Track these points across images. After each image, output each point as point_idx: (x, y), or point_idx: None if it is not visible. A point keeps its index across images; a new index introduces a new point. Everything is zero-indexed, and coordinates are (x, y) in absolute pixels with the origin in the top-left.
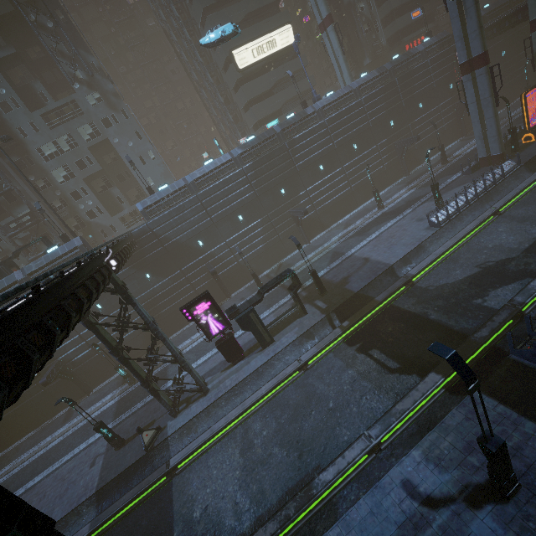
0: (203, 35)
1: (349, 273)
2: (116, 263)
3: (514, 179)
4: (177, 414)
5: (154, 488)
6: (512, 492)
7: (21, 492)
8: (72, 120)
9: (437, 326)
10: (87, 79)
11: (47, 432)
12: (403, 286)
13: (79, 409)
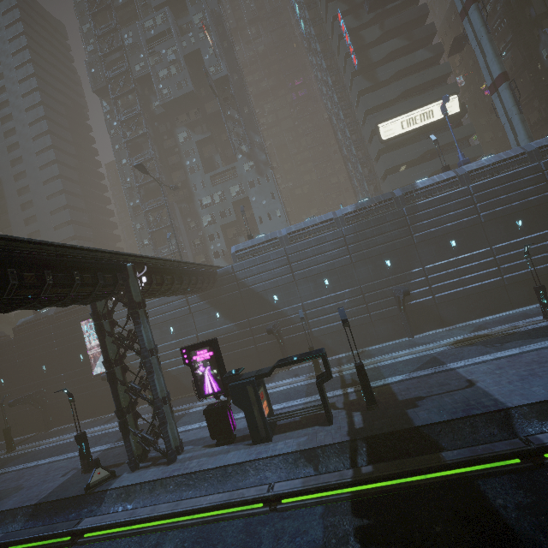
0: (356, 115)
1: (429, 393)
2: (146, 280)
3: None
4: (136, 470)
5: (55, 542)
6: None
7: (33, 464)
8: (228, 181)
9: None
10: (248, 152)
11: (92, 424)
12: (514, 458)
13: None
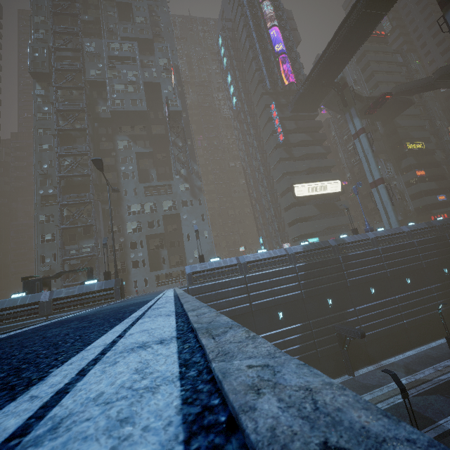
0: (272, 173)
1: None
2: None
3: None
4: None
5: None
6: None
7: None
8: (162, 195)
9: None
10: (186, 175)
11: None
12: None
13: None
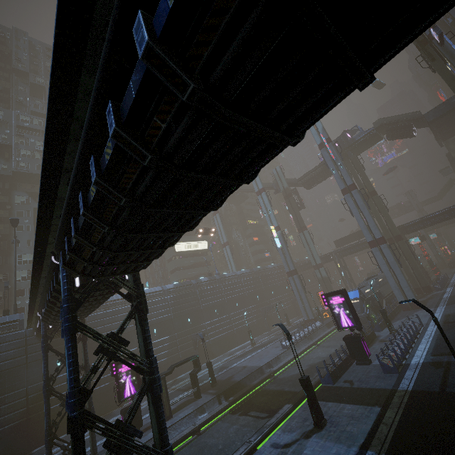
0: None
1: (233, 374)
2: None
3: (322, 331)
4: None
5: None
6: (323, 422)
7: None
8: None
9: (289, 392)
10: None
11: None
12: (269, 378)
13: None
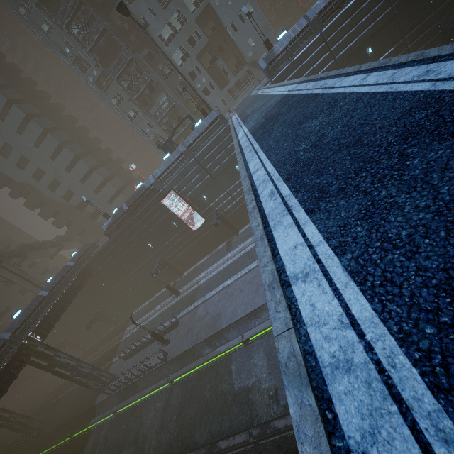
0: None
1: None
2: None
3: None
4: None
5: None
6: None
7: (222, 287)
8: None
9: None
10: None
11: (218, 256)
12: None
13: (235, 243)
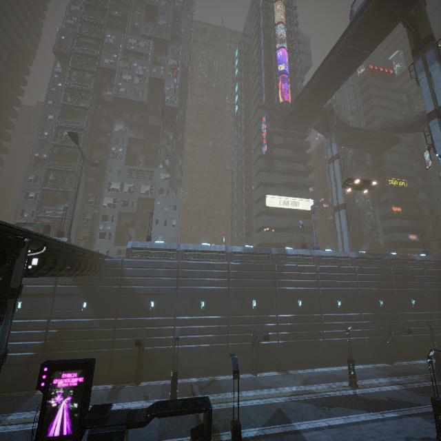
0: (253, 180)
1: None
2: (37, 263)
3: None
4: None
5: None
6: None
7: None
8: (143, 179)
9: None
10: (169, 166)
11: None
12: None
13: None
